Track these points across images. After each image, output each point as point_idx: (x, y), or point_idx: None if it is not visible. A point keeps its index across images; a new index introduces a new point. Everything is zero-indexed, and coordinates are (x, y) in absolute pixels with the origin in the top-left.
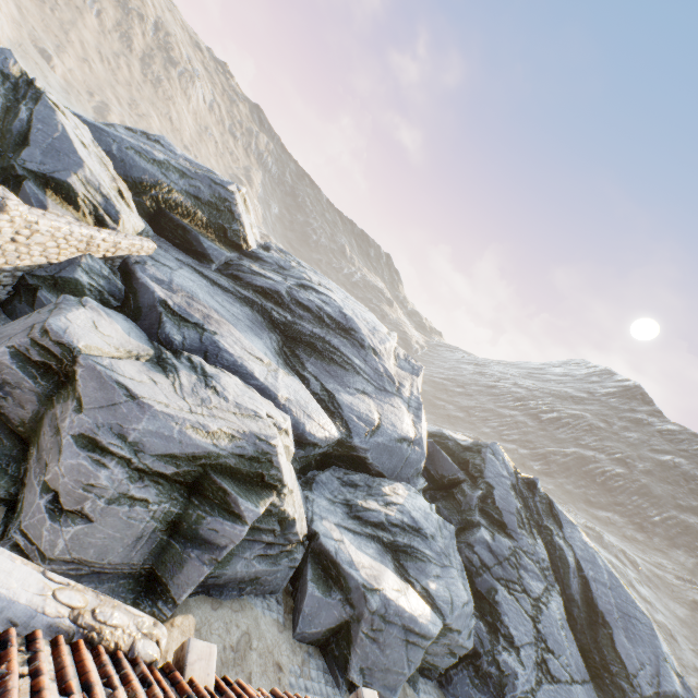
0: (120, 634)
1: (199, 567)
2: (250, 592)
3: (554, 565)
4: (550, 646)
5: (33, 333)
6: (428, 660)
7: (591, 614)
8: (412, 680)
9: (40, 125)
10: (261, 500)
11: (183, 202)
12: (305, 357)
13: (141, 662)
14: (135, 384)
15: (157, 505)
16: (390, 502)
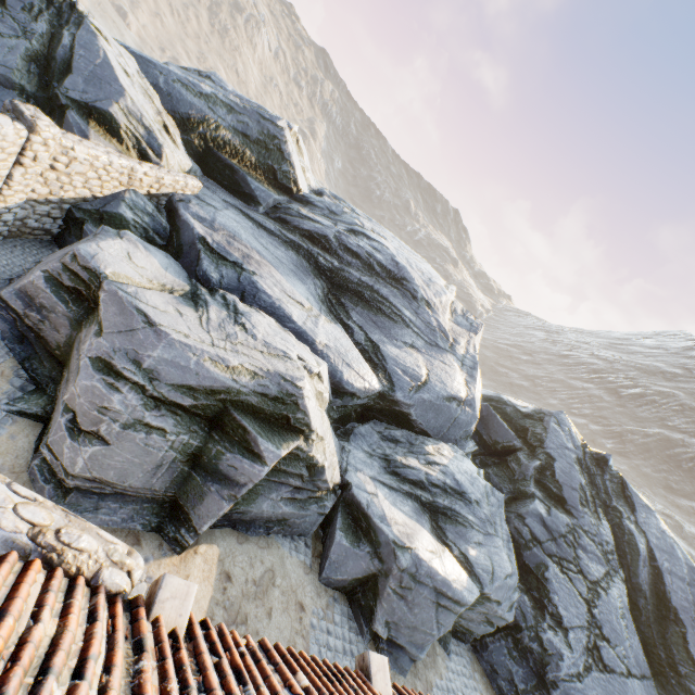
0: (85, 559)
1: (218, 501)
2: (278, 532)
3: (620, 550)
4: (605, 633)
5: (64, 258)
6: (462, 624)
7: (661, 608)
8: (444, 640)
9: (82, 52)
10: (284, 442)
11: (231, 140)
12: (351, 306)
13: (100, 592)
14: (157, 312)
15: (175, 436)
16: (433, 461)
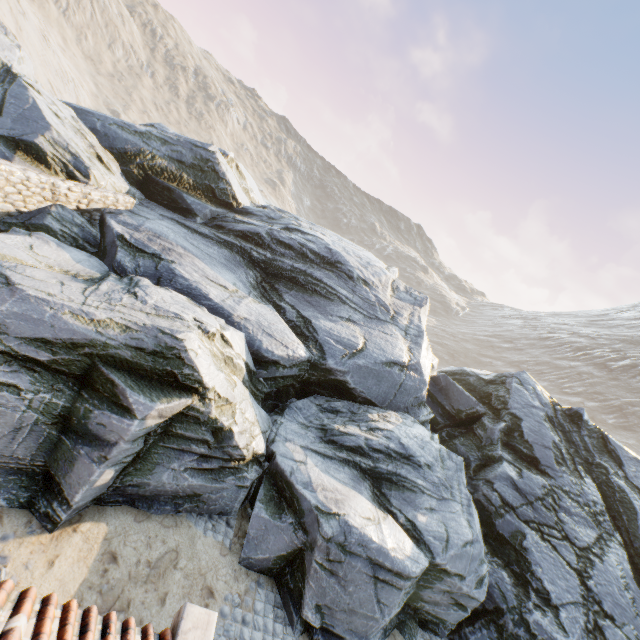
0: None
1: (88, 465)
2: (191, 510)
3: (613, 510)
4: (607, 609)
5: None
6: (427, 610)
7: None
8: (408, 632)
9: (13, 101)
10: (165, 397)
11: (168, 167)
12: (285, 290)
13: None
14: (26, 279)
15: (33, 394)
16: (375, 427)
